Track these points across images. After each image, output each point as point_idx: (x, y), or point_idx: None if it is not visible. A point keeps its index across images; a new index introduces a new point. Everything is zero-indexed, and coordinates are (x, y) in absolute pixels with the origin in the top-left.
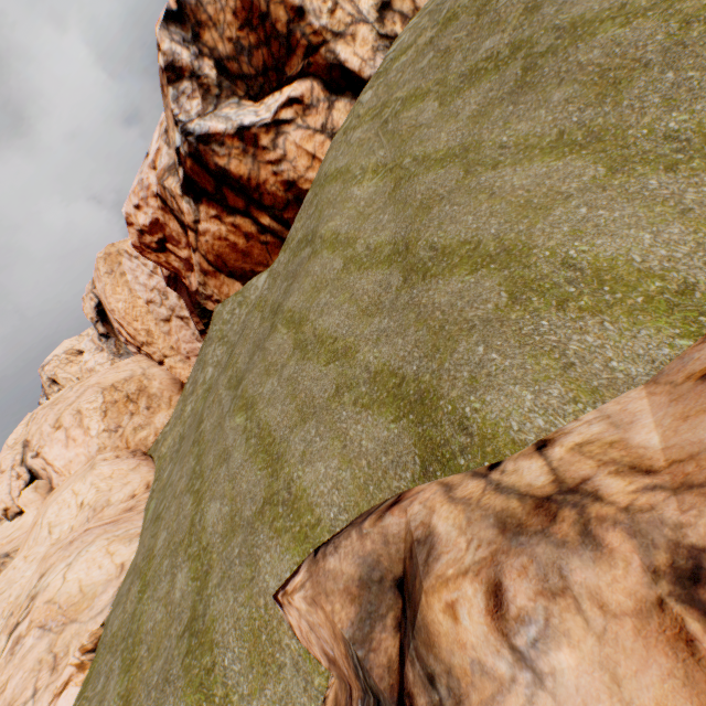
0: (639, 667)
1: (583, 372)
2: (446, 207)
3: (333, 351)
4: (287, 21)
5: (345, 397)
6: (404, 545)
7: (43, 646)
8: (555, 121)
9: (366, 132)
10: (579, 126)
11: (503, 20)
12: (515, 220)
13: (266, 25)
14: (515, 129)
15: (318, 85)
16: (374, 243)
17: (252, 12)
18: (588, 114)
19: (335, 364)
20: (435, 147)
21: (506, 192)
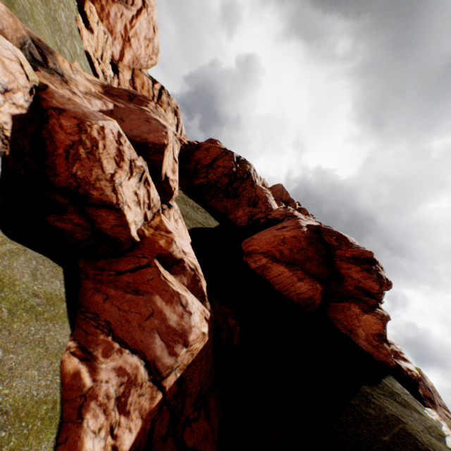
0: (87, 82)
1: None
2: None
3: None
4: None
5: None
6: (29, 34)
7: None
8: None
9: None
10: None
11: None
12: None
13: None
14: None
15: None
16: None
17: None
18: None
19: None
20: None
21: None
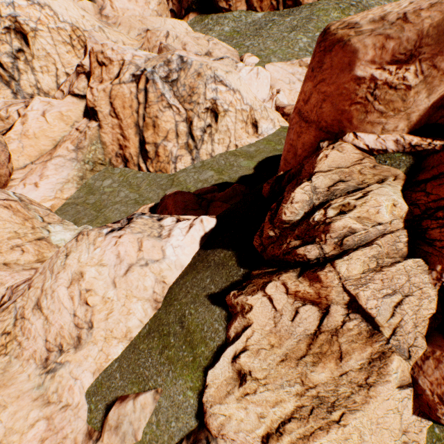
0: None
1: None
2: None
3: None
4: None
5: None
6: None
7: (226, 50)
8: None
9: (334, 5)
10: None
11: None
12: None
13: None
14: None
15: None
16: None
17: None
18: None
19: None
20: None
21: None
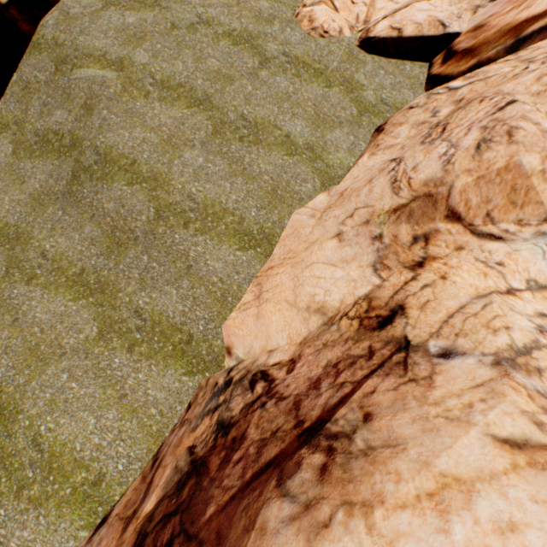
0: None
1: None
2: None
3: None
4: None
5: None
6: None
7: None
8: (81, 253)
9: None
10: (94, 269)
11: (71, 97)
12: (22, 367)
13: None
14: (57, 240)
15: None
16: None
17: None
18: (100, 261)
19: None
20: None
21: (27, 323)
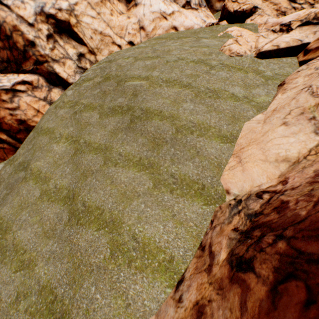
0: None
1: (134, 308)
2: (94, 180)
3: (22, 261)
4: (24, 44)
5: (21, 305)
6: None
7: None
8: (139, 151)
9: (66, 113)
10: (146, 157)
11: (126, 92)
12: (119, 202)
13: (10, 41)
14: (125, 147)
15: (42, 79)
16: (59, 184)
17: (0, 31)
18: (149, 153)
19: (21, 273)
20: (94, 139)
21: (118, 183)
